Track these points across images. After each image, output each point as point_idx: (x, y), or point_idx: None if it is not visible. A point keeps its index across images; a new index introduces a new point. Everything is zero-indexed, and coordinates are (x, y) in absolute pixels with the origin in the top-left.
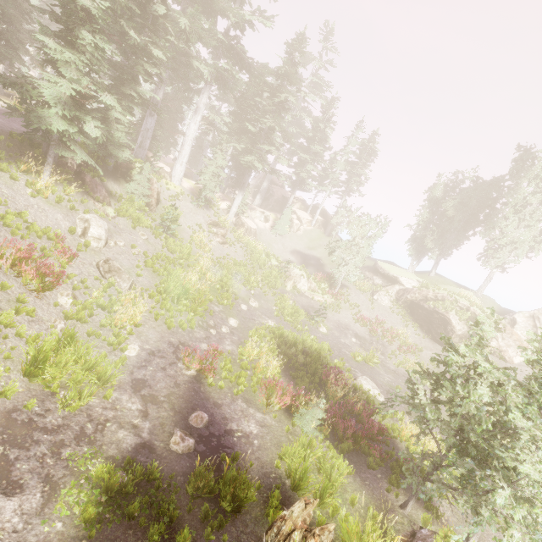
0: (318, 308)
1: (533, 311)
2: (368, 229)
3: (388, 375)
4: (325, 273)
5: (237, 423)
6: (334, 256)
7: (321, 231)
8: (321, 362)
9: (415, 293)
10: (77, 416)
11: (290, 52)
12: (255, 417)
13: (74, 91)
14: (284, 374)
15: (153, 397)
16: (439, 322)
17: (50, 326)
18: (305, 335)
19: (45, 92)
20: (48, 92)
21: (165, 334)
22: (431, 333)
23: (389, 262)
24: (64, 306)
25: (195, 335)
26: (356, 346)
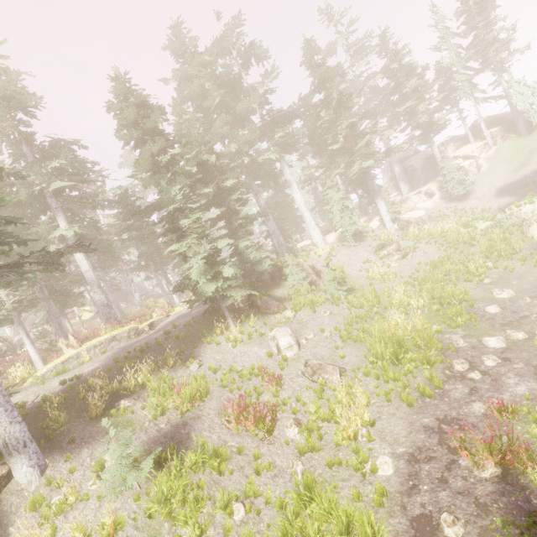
0: None
1: None
2: None
3: None
4: None
5: None
6: None
7: (512, 139)
8: None
9: None
10: None
11: (309, 65)
12: None
13: (205, 259)
14: None
15: None
16: None
17: (290, 474)
18: None
19: (192, 276)
20: (194, 274)
21: (412, 417)
22: None
23: None
24: (294, 438)
25: (452, 397)
26: None
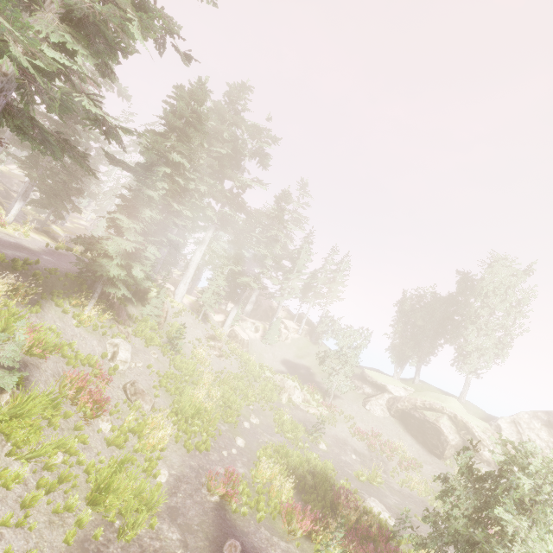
0: (315, 422)
1: (513, 416)
2: (353, 340)
3: (394, 497)
4: (316, 383)
5: (266, 552)
6: (324, 366)
7: (308, 339)
8: (329, 483)
9: (404, 401)
10: (131, 546)
11: (278, 202)
12: (280, 545)
13: (128, 244)
14: (296, 499)
15: (188, 526)
16: (432, 432)
17: (98, 453)
18: (309, 453)
19: (110, 249)
20: (112, 248)
21: (186, 458)
22: (427, 444)
23: (374, 369)
24: (104, 431)
25: (210, 458)
26: (357, 464)
